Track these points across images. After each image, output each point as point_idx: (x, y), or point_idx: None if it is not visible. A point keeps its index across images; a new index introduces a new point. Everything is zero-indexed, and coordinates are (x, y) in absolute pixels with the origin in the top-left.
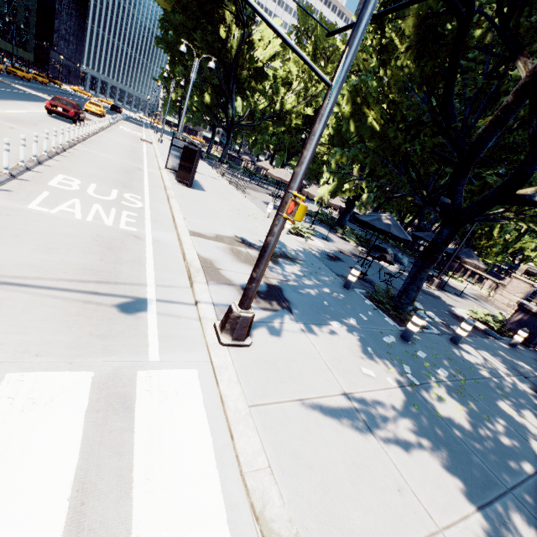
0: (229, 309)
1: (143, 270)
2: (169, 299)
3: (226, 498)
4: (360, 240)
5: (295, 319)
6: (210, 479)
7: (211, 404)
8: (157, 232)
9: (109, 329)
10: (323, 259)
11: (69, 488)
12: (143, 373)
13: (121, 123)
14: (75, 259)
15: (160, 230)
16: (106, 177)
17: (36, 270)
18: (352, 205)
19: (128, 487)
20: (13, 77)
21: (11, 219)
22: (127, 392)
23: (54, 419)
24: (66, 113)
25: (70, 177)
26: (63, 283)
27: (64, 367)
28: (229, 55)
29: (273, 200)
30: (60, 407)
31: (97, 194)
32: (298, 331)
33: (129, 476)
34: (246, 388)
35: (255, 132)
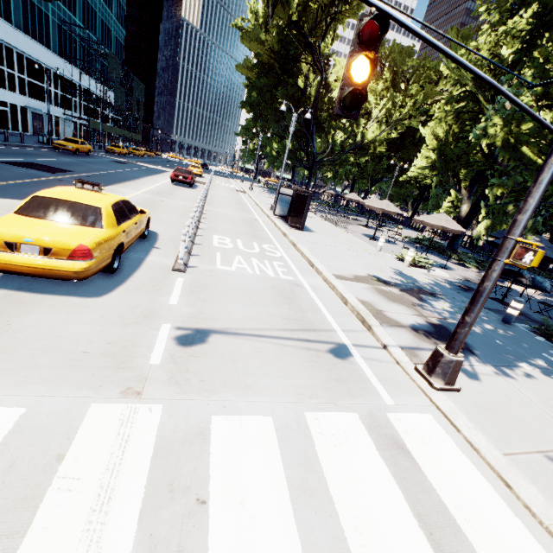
0: (436, 353)
1: (323, 316)
2: (360, 344)
3: (544, 549)
4: (481, 264)
5: (481, 361)
6: (517, 527)
7: (464, 449)
8: (307, 278)
9: (339, 373)
10: (457, 291)
11: (412, 518)
12: (392, 416)
13: (214, 179)
14: (274, 310)
15: (308, 276)
16: (241, 231)
17: (259, 322)
18: (465, 227)
19: (454, 524)
20: (133, 157)
21: (215, 279)
22: (392, 433)
23: (360, 454)
24: (185, 180)
25: (221, 236)
26: (282, 332)
27: (334, 408)
28: (308, 101)
29: (369, 231)
30: (357, 444)
31: (246, 248)
32: (492, 374)
33: (447, 513)
34: (486, 435)
35: (336, 165)
